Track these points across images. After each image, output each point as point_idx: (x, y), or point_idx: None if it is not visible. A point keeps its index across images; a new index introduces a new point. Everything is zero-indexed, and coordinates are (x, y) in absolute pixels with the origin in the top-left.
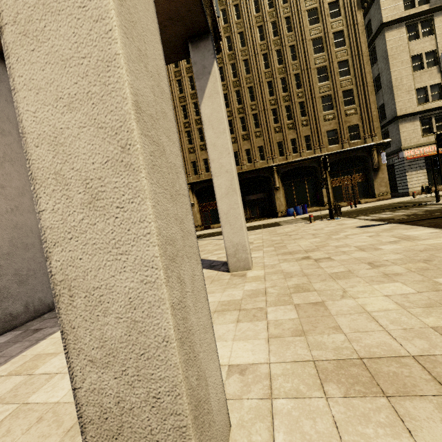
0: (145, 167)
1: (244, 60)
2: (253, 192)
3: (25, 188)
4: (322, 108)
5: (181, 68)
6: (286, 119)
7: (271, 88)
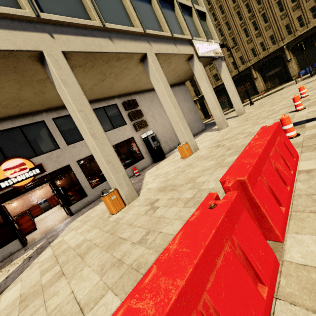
0: (217, 107)
1: None
2: (271, 69)
3: (187, 111)
4: None
5: None
6: (290, 3)
7: None
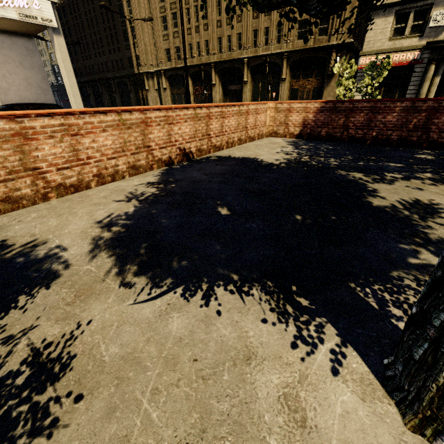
0: None
1: None
2: (234, 82)
3: (21, 83)
4: None
5: None
6: None
7: None
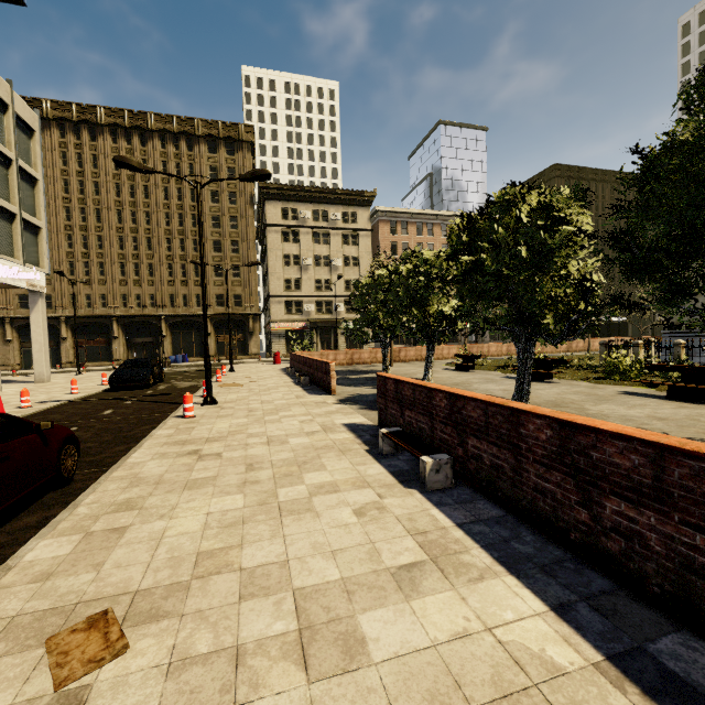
0: None
1: (146, 211)
2: (143, 335)
3: None
4: (214, 274)
5: (73, 196)
6: (180, 275)
7: (170, 244)
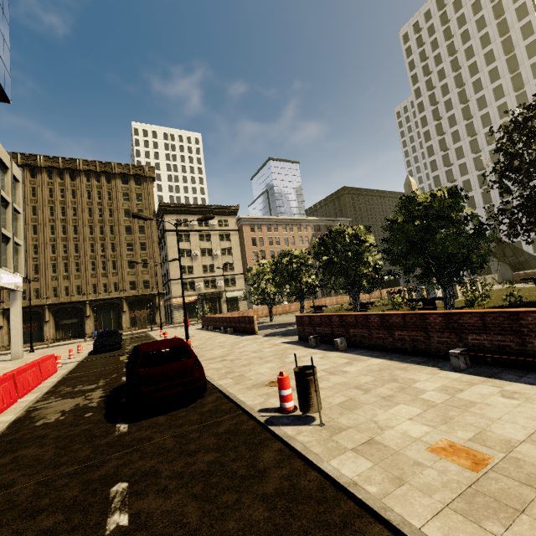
0: None
1: (74, 225)
2: (69, 317)
3: None
4: (127, 267)
5: None
6: (101, 269)
7: (93, 248)
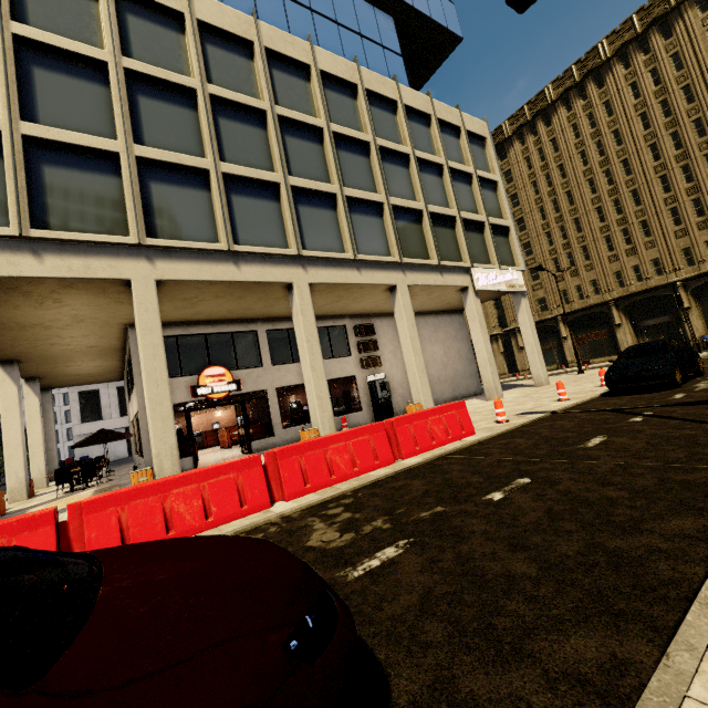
0: (489, 365)
1: (621, 161)
2: (653, 315)
3: (455, 356)
4: None
5: (542, 193)
6: (693, 216)
7: (666, 183)
